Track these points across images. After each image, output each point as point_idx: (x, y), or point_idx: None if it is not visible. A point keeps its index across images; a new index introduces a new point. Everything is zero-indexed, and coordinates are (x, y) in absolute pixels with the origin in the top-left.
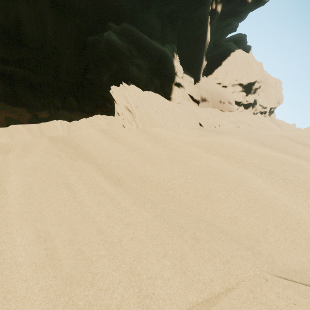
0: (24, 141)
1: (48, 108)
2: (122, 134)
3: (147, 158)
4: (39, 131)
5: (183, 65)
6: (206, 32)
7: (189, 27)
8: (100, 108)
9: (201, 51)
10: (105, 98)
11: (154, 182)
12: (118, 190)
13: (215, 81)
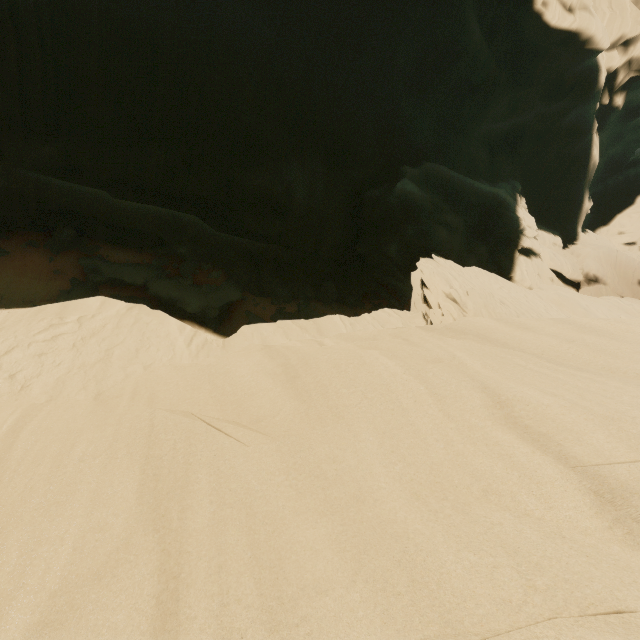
0: (388, 331)
1: (297, 298)
2: (532, 324)
3: (597, 350)
4: (316, 329)
5: (535, 213)
6: (588, 147)
7: (547, 146)
8: (371, 298)
9: (577, 183)
10: (379, 281)
11: (631, 374)
12: (588, 374)
13: (619, 238)
